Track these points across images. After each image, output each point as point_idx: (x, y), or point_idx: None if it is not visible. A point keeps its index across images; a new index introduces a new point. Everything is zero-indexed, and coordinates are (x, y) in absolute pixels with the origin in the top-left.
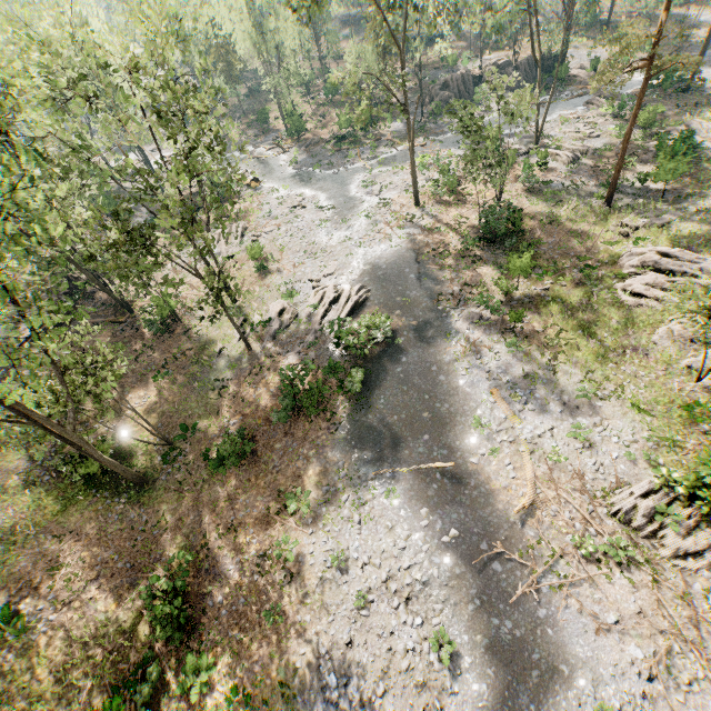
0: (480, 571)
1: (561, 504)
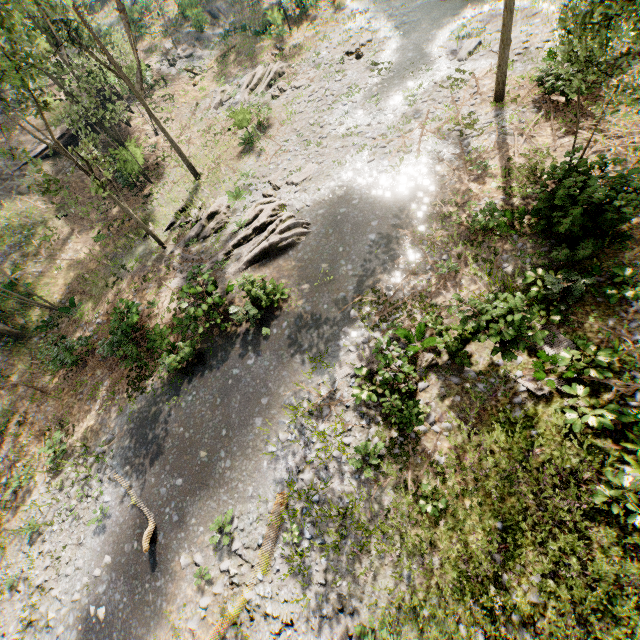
0: None
1: None
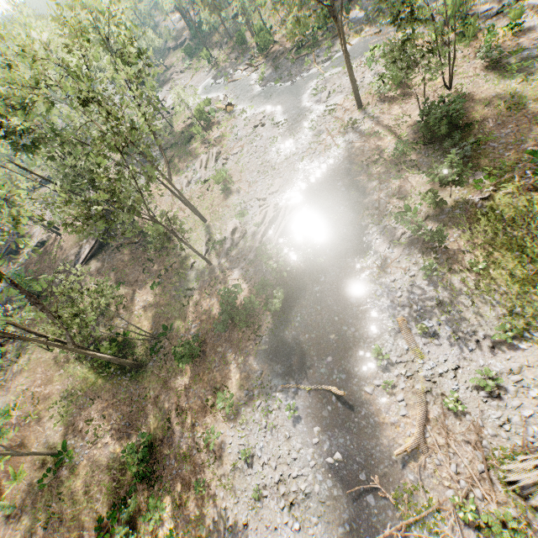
0: (355, 499)
1: (448, 456)
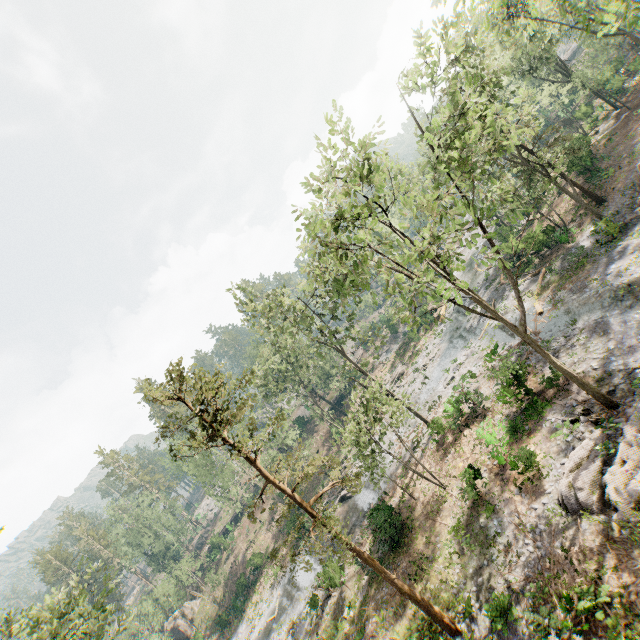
0: None
1: None
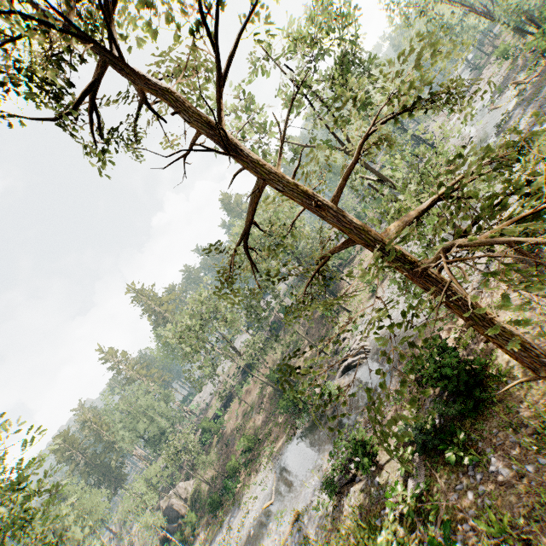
0: None
1: None
